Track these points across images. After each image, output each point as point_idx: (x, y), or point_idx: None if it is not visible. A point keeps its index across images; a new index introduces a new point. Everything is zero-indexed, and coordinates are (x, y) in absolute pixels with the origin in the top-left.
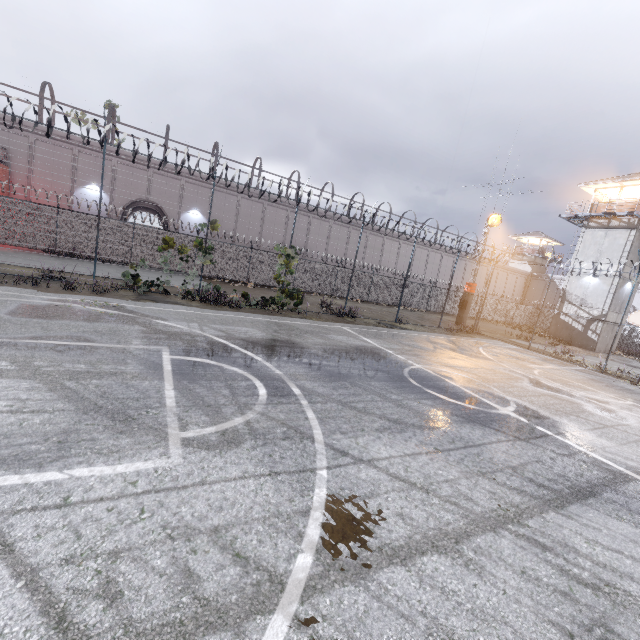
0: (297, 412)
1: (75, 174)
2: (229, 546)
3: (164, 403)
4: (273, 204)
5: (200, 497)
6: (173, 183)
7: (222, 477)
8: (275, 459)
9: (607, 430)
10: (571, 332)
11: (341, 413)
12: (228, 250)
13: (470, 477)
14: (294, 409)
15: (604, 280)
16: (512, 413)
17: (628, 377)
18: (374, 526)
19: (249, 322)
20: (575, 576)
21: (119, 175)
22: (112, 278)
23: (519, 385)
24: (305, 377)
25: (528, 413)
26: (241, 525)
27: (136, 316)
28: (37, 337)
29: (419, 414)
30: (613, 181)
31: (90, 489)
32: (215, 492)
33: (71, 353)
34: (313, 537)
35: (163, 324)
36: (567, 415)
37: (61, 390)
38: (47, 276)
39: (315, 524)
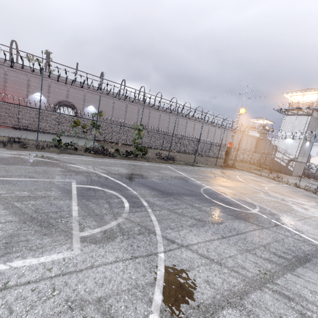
0: (146, 216)
1: (29, 87)
2: (107, 312)
3: (71, 214)
4: (131, 103)
5: (90, 277)
6: (80, 92)
7: (103, 262)
8: (134, 248)
9: (307, 220)
10: (280, 166)
11: (170, 216)
12: (108, 126)
13: (242, 253)
14: (144, 215)
15: (296, 141)
16: (258, 212)
17: (310, 189)
18: (193, 290)
19: (119, 164)
20: (309, 317)
21: (52, 88)
22: (47, 141)
23: (259, 196)
24: (149, 195)
25: (266, 212)
26: (114, 296)
27: (59, 162)
28: (1, 176)
29: (211, 215)
30: (299, 92)
31: (22, 275)
32: (99, 273)
33: (20, 185)
34: (158, 301)
35: (73, 166)
36: (285, 212)
37: (11, 208)
38: (12, 141)
39: (159, 291)
